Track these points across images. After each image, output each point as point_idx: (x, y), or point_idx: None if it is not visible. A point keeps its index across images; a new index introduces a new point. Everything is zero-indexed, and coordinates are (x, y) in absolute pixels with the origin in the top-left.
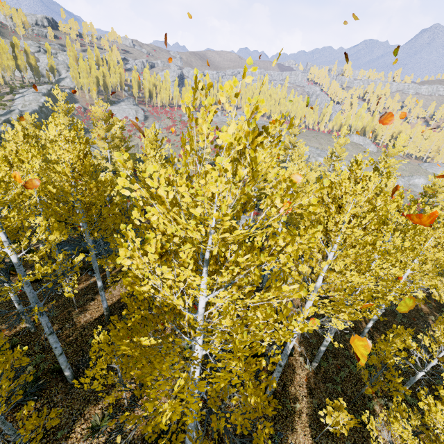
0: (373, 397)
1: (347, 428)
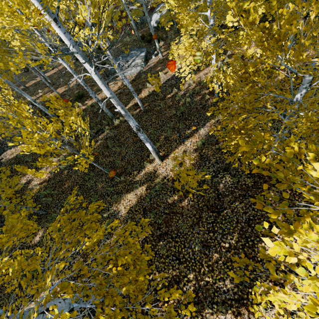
0: None
1: None
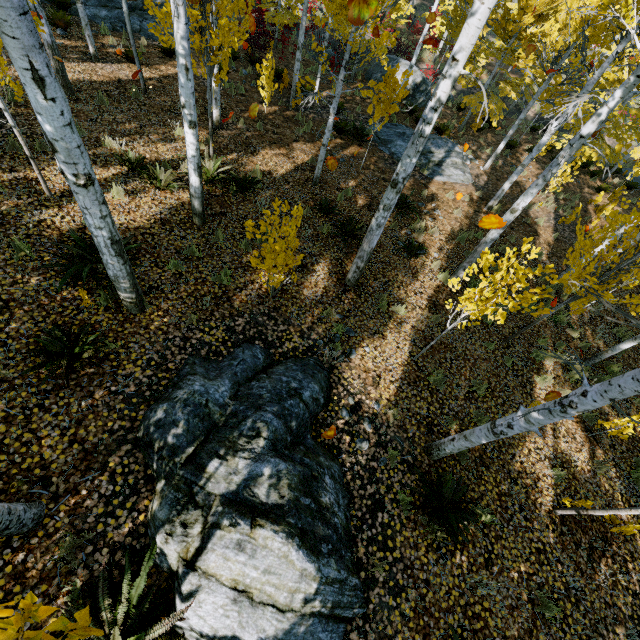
0: (548, 350)
1: (510, 307)
